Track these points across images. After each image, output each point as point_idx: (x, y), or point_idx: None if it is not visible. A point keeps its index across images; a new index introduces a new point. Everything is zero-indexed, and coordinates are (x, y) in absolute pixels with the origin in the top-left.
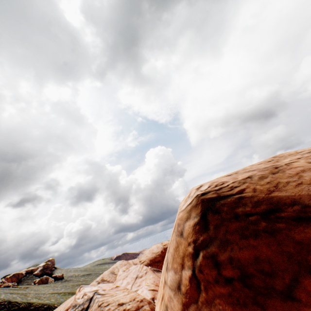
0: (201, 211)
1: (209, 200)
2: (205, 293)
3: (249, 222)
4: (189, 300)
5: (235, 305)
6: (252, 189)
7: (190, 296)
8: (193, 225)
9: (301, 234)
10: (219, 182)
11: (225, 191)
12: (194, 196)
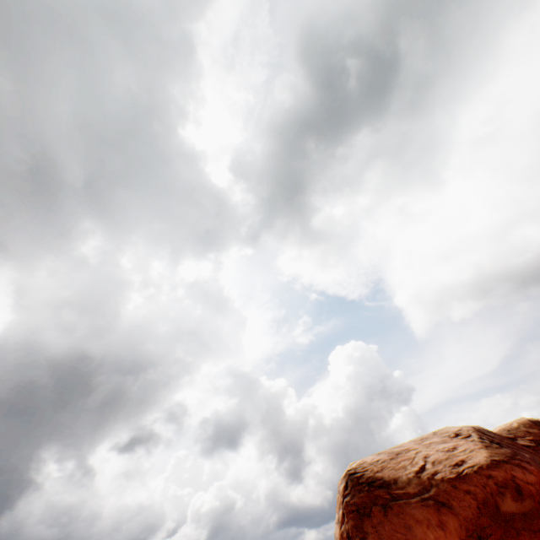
0: (346, 479)
1: (350, 474)
2: (346, 518)
3: (362, 486)
4: (342, 523)
5: (354, 520)
6: (371, 469)
7: (342, 521)
8: (343, 486)
9: (377, 492)
10: (364, 461)
11: (359, 469)
12: (346, 470)
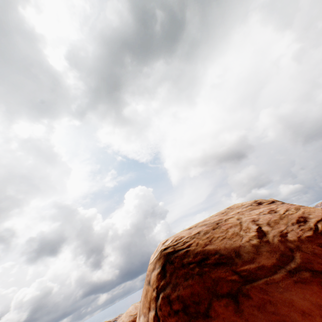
0: (162, 263)
1: (167, 254)
2: None
3: (189, 268)
4: None
5: None
6: (196, 243)
7: None
8: (157, 274)
9: (215, 274)
10: (179, 237)
11: (180, 245)
12: (159, 250)
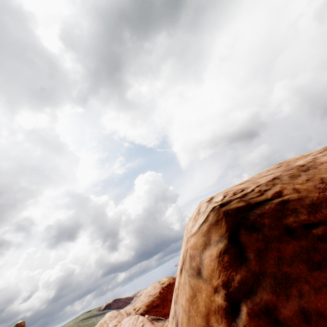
0: (227, 230)
1: (236, 212)
2: None
3: (314, 238)
4: None
5: None
6: (292, 189)
7: None
8: (218, 255)
9: None
10: (236, 190)
11: (254, 196)
12: (207, 210)
